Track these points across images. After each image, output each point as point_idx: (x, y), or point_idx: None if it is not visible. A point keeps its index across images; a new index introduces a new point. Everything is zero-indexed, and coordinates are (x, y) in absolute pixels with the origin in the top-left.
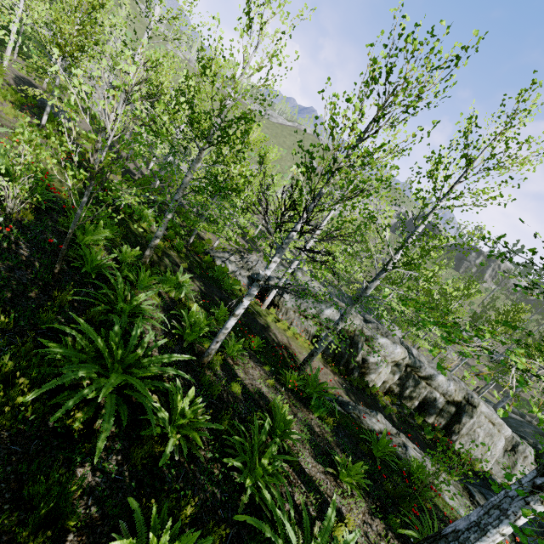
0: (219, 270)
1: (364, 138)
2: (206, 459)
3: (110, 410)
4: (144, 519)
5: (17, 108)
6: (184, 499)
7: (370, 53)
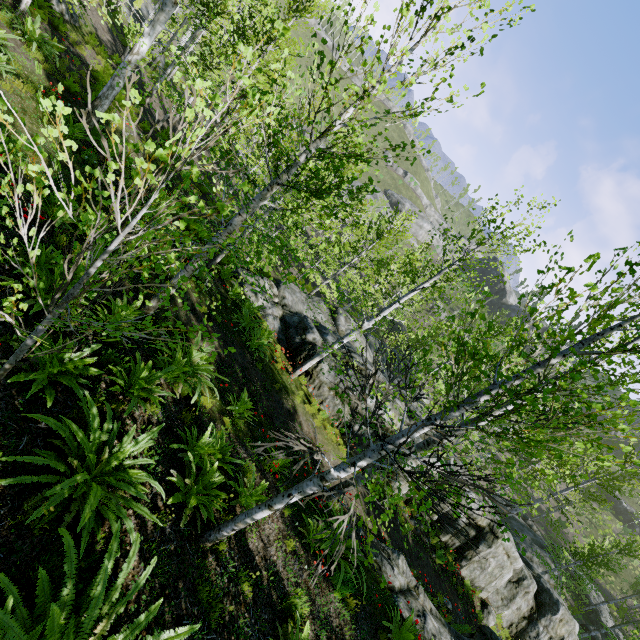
0: (248, 317)
1: (588, 352)
2: None
3: None
4: None
5: None
6: None
7: None
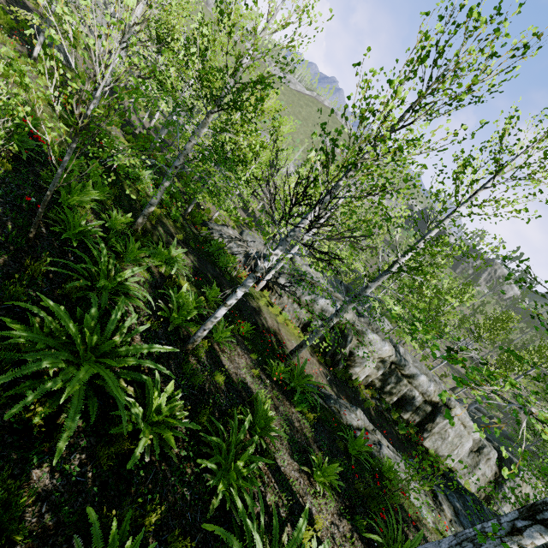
0: (216, 246)
1: (396, 129)
2: (179, 457)
3: (77, 405)
4: (104, 528)
5: (5, 32)
6: (150, 502)
7: (423, 25)
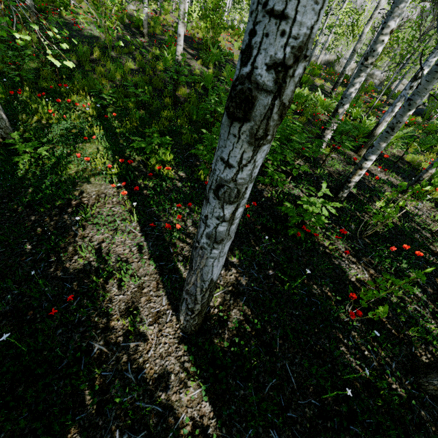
0: None
1: None
2: None
3: None
4: None
5: None
6: None
7: None
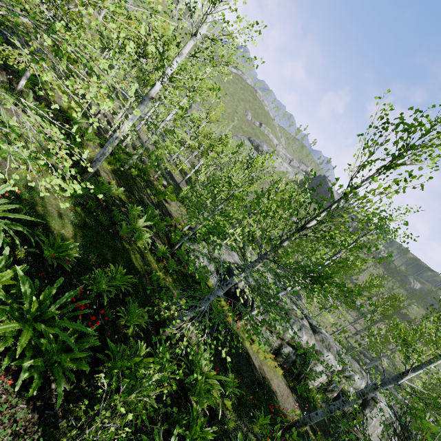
0: (206, 290)
1: None
2: None
3: None
4: None
5: None
6: None
7: None
